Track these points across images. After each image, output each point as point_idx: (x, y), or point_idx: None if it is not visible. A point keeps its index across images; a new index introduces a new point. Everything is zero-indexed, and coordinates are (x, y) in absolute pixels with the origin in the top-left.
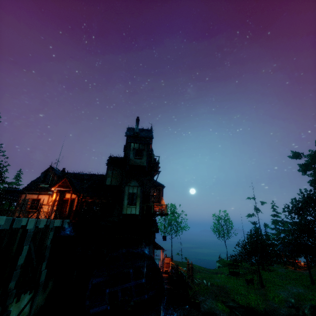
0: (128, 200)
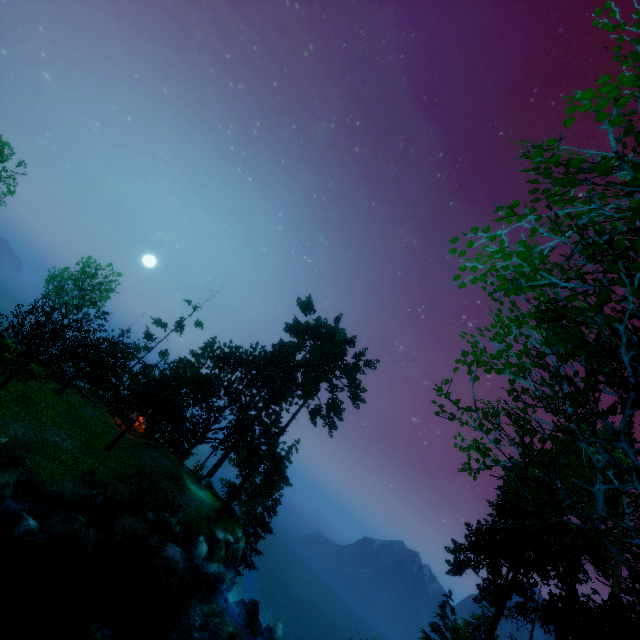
0: None
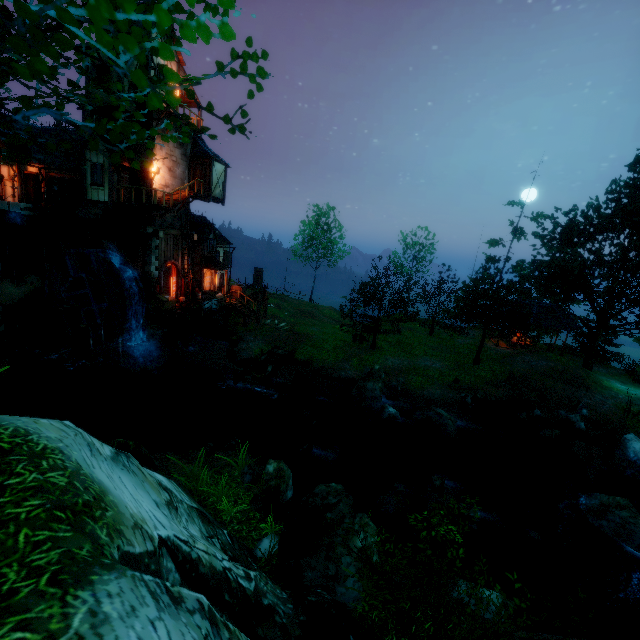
0: (91, 176)
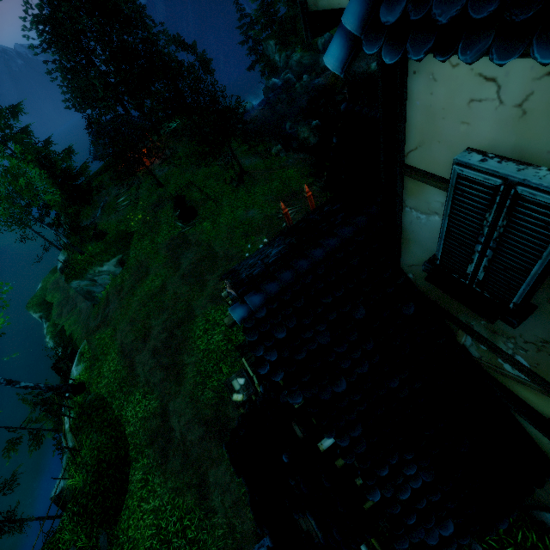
0: None
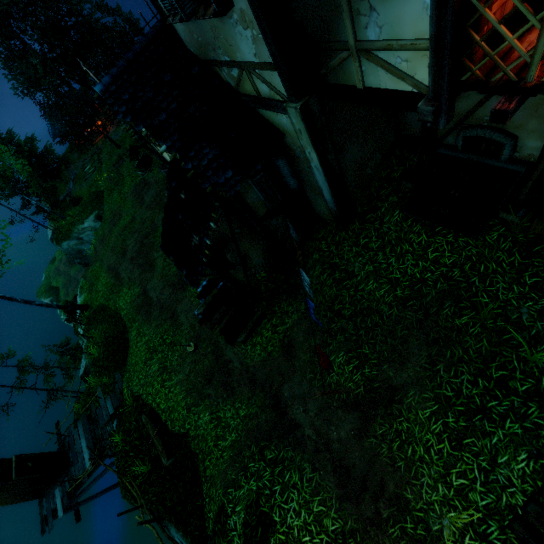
0: None
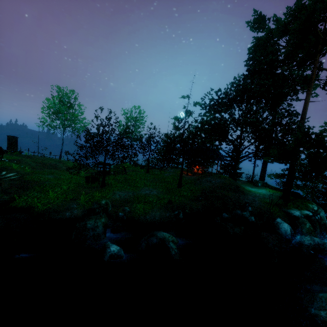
0: None
